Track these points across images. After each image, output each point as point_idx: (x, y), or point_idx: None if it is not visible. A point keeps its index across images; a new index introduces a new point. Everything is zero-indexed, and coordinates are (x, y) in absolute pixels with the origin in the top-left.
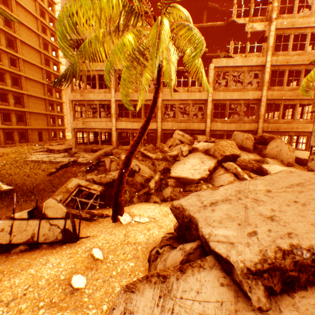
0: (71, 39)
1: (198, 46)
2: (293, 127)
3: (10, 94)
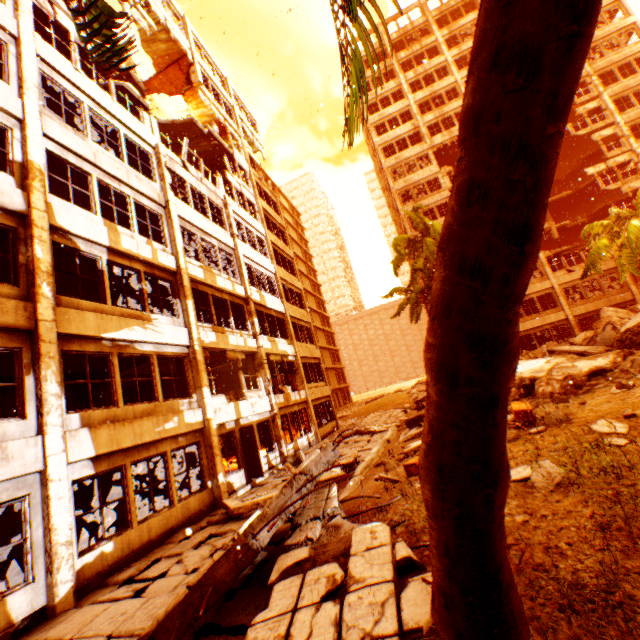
0: None
1: None
2: None
3: None
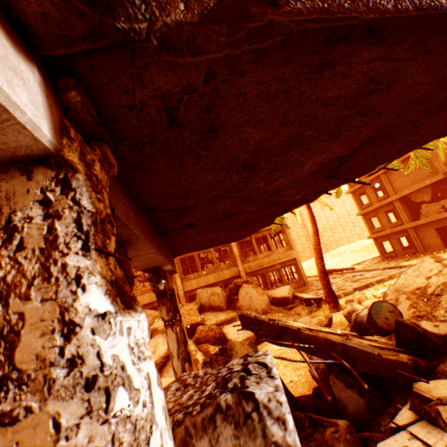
0: None
1: None
2: (275, 259)
3: None
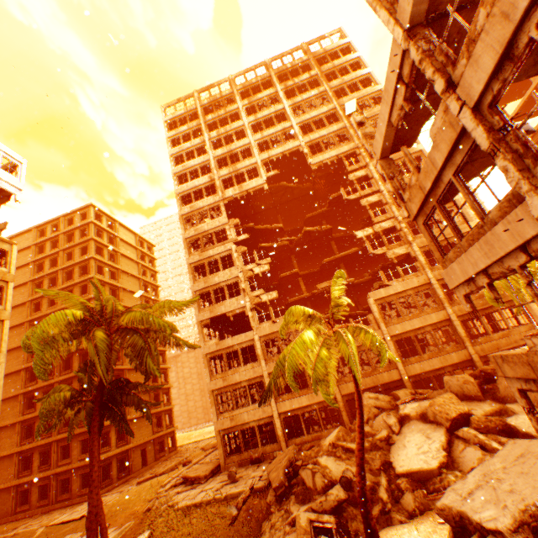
0: (204, 319)
1: (381, 346)
2: (515, 340)
3: None
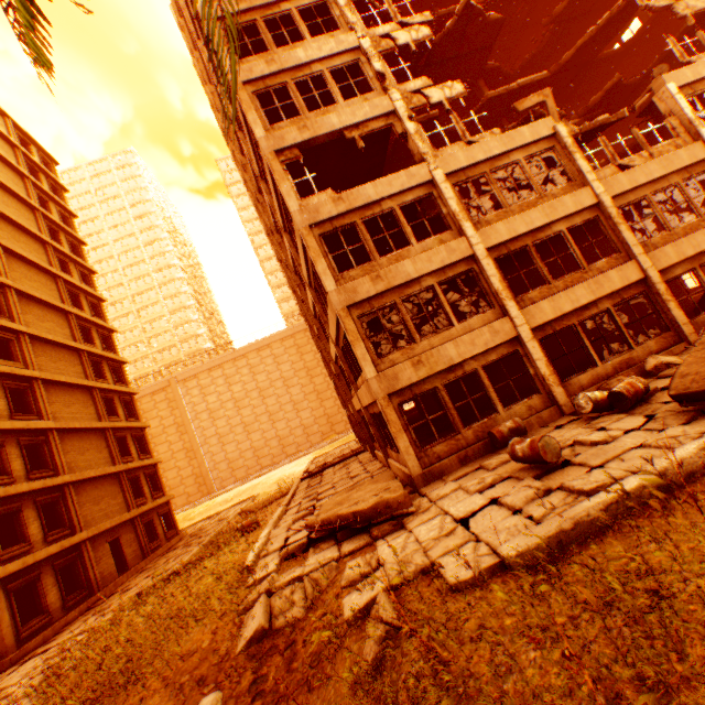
0: (285, 147)
1: None
2: None
3: (8, 444)
